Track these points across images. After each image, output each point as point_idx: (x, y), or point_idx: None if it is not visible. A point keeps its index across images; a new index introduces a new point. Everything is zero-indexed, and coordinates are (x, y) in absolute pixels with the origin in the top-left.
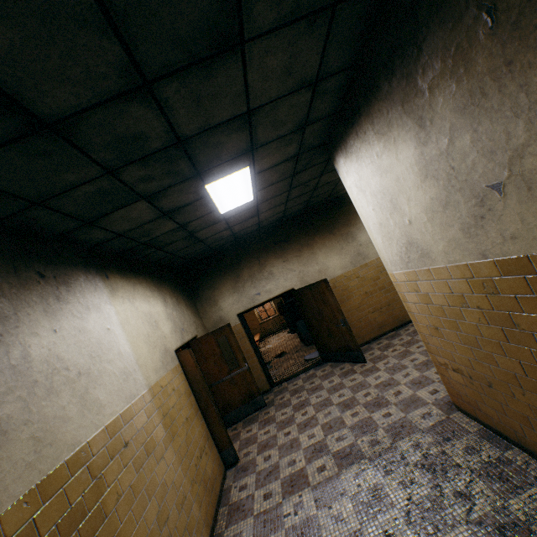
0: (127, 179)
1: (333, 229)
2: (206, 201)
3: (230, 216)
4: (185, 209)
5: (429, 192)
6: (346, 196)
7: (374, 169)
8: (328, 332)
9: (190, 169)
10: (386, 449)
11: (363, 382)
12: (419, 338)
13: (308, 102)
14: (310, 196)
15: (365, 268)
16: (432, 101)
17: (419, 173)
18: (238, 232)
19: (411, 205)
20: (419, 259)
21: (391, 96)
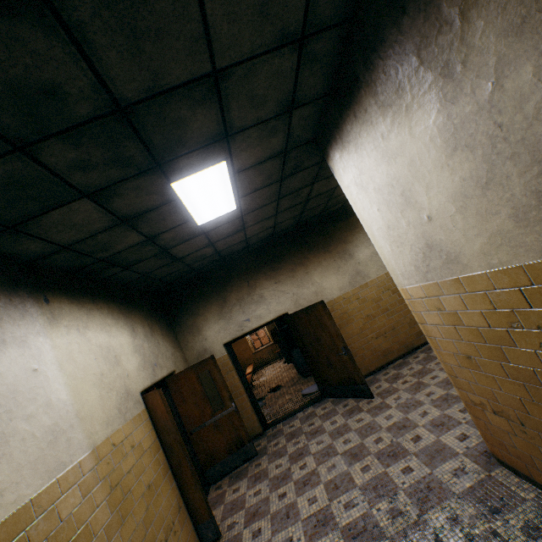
0: (51, 162)
1: (329, 246)
2: (177, 207)
3: (210, 228)
4: (149, 215)
5: (459, 170)
6: (341, 211)
7: (379, 156)
8: (328, 362)
9: (146, 156)
10: (412, 524)
11: (372, 423)
12: (432, 367)
13: (293, 71)
14: (302, 209)
15: (365, 289)
16: (466, 31)
17: (445, 146)
18: (223, 250)
19: (432, 195)
20: (443, 267)
21: (401, 47)
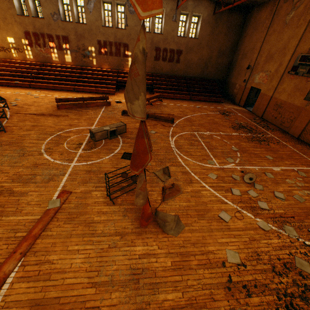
0: None
1: None
2: None
3: None
4: None
5: None
6: None
7: None
8: None
9: None
10: None
11: None
12: None
13: None
14: None
15: None
16: None
17: None
18: None
19: None
20: None
21: None
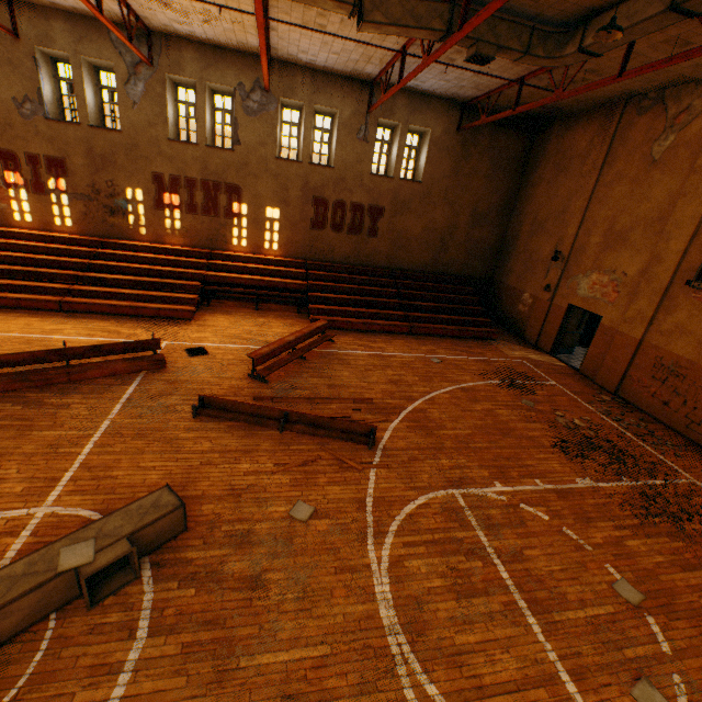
0: None
1: None
2: None
3: None
4: None
5: None
6: None
7: None
8: None
9: None
10: None
11: None
12: None
13: None
14: None
15: None
16: None
17: None
18: None
19: None
20: None
21: None
